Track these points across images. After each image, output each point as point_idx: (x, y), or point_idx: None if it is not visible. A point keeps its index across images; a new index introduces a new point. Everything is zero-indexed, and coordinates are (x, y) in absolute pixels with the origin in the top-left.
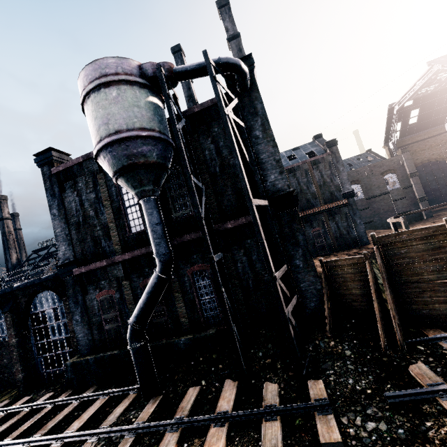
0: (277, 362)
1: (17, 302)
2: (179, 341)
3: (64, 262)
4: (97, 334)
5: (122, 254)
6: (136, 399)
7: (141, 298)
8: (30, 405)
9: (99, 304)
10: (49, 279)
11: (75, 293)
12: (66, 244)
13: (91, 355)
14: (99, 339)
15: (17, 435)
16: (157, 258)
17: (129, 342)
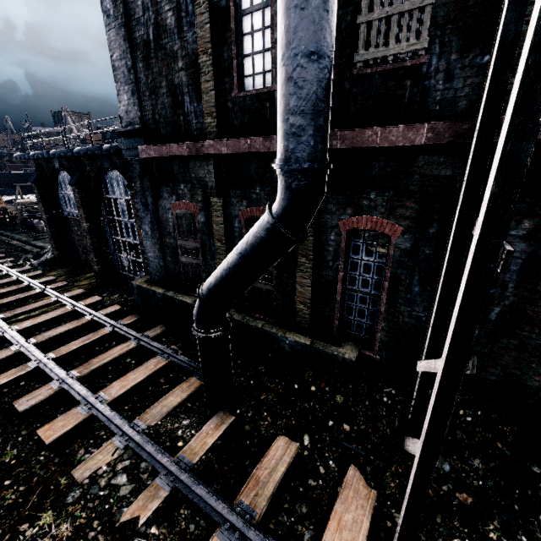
0: (490, 519)
1: (85, 174)
2: (284, 339)
3: (126, 129)
4: (170, 263)
5: (216, 140)
6: (199, 391)
7: (226, 258)
8: (92, 314)
9: (175, 220)
10: (114, 153)
11: (143, 190)
12: (129, 90)
13: (163, 285)
14: (173, 271)
15: (62, 354)
16: (282, 175)
17: (195, 323)
